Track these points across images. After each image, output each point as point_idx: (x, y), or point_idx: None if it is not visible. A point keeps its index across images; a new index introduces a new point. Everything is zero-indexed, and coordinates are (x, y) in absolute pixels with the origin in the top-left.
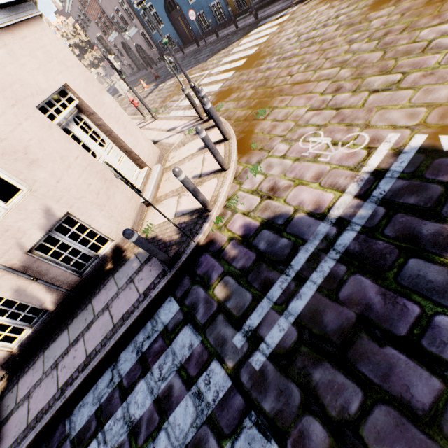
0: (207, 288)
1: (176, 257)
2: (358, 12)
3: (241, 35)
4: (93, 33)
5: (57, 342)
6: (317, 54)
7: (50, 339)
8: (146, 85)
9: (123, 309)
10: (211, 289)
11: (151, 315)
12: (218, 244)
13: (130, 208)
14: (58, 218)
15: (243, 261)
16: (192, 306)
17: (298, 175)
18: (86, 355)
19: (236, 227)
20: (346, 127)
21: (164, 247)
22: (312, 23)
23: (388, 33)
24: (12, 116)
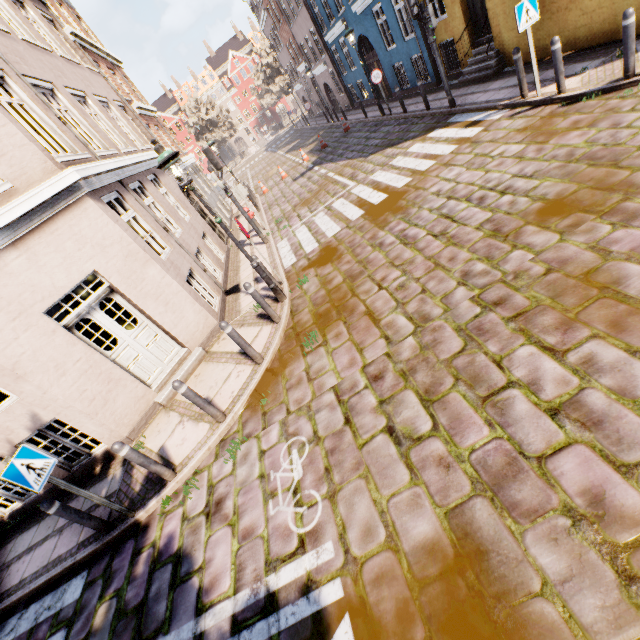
0: (101, 597)
1: (117, 521)
2: (526, 204)
3: (423, 129)
4: (284, 58)
5: (28, 534)
6: (426, 266)
7: (29, 523)
8: (307, 157)
9: (62, 549)
10: (101, 602)
11: (68, 579)
12: (145, 538)
13: (135, 410)
14: (45, 421)
15: (134, 593)
16: (82, 608)
17: (243, 507)
18: (21, 579)
19: (167, 529)
20: (323, 471)
21: (125, 492)
22: (479, 178)
23: (500, 304)
24: (10, 331)
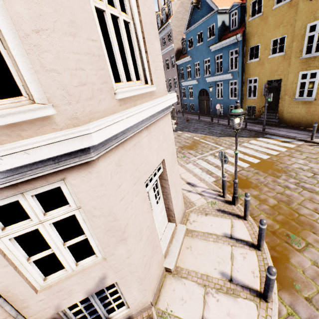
0: None
1: None
2: None
3: (250, 135)
4: None
5: None
6: None
7: None
8: None
9: None
10: None
11: None
12: None
13: (156, 275)
14: (105, 285)
15: None
16: None
17: None
18: None
19: None
20: None
21: None
22: None
23: None
24: (130, 194)
